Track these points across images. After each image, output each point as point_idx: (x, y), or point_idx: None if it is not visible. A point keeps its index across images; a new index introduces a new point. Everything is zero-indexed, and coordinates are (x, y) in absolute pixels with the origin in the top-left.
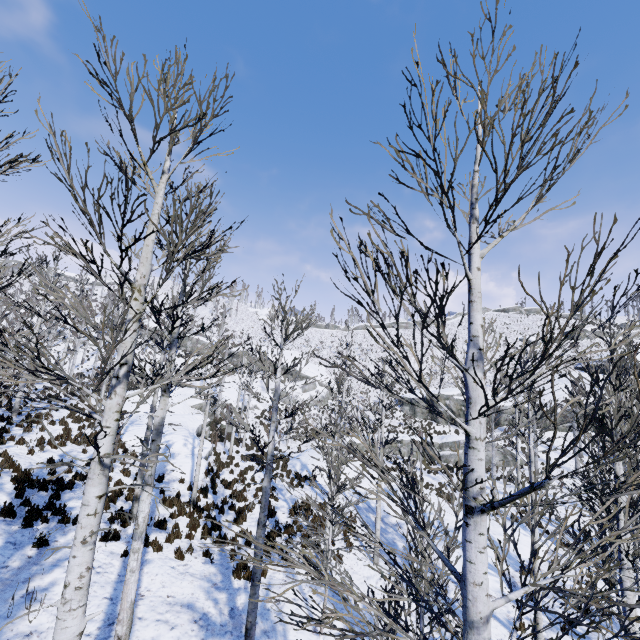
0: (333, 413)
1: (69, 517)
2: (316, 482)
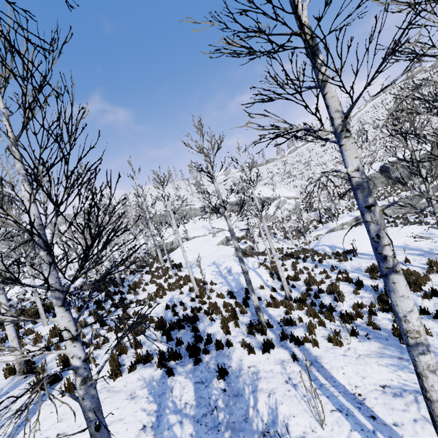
0: (309, 213)
1: (221, 343)
2: (355, 253)
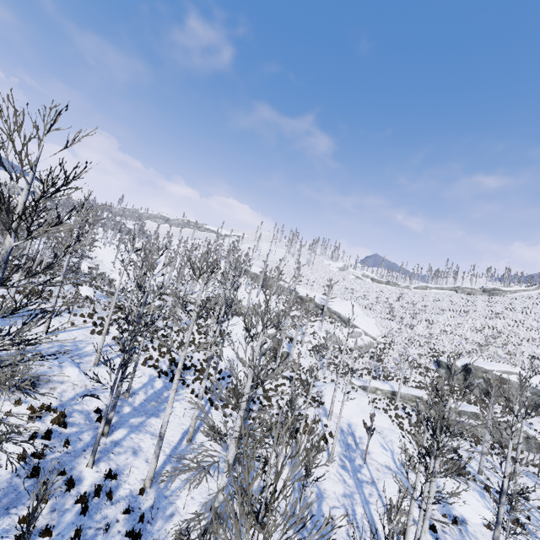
0: (371, 359)
1: (185, 383)
2: (323, 406)
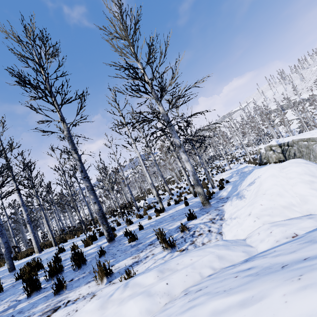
0: None
1: None
2: None
